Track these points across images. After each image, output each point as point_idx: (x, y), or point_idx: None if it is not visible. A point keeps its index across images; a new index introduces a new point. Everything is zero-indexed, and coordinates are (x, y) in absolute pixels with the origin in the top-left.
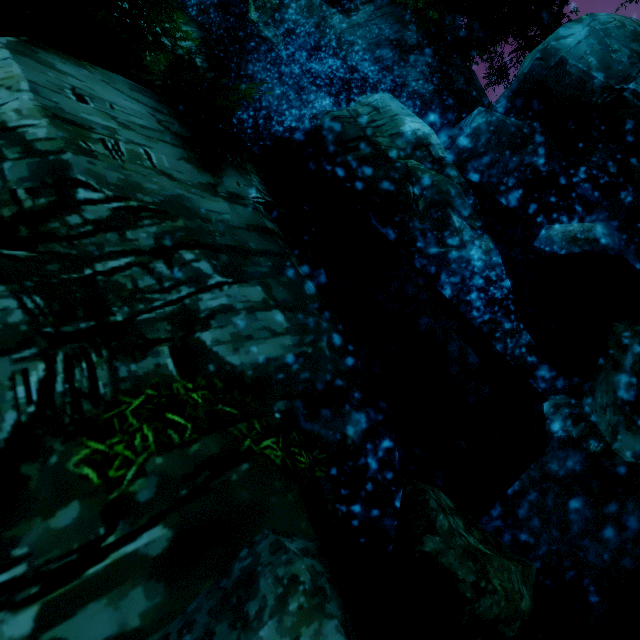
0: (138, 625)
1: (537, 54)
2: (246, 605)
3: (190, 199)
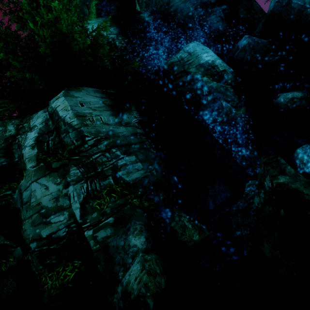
0: (109, 235)
1: None
2: (128, 232)
3: (113, 130)
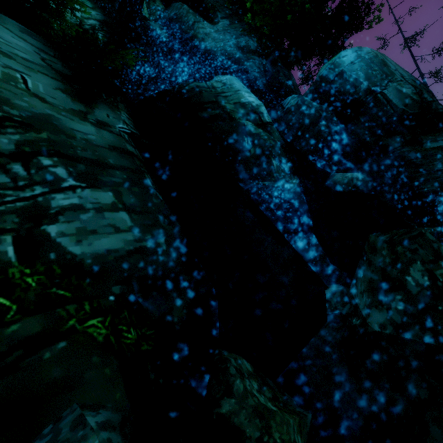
0: None
1: (328, 65)
2: None
3: (59, 119)
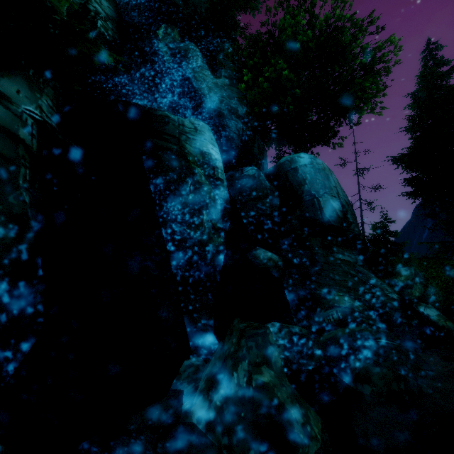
0: None
1: (289, 158)
2: None
3: None
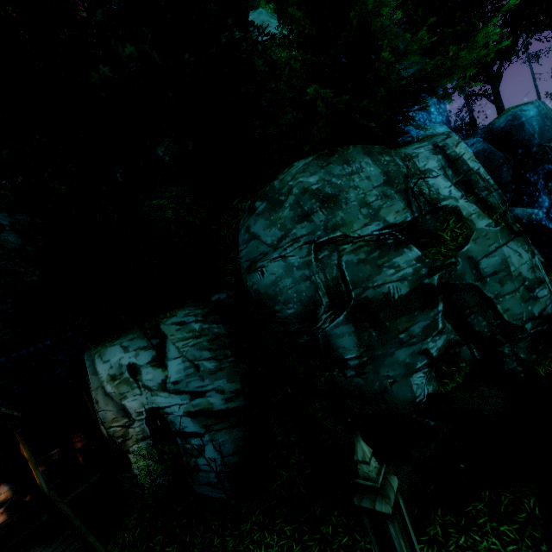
0: None
1: (509, 116)
2: None
3: None
